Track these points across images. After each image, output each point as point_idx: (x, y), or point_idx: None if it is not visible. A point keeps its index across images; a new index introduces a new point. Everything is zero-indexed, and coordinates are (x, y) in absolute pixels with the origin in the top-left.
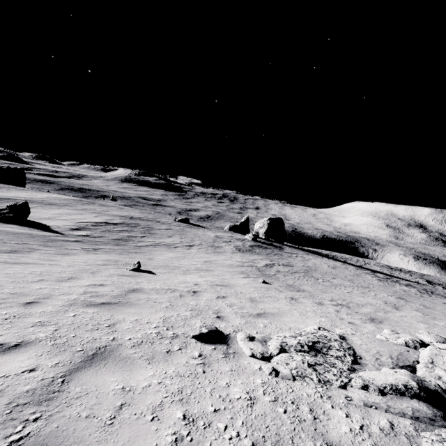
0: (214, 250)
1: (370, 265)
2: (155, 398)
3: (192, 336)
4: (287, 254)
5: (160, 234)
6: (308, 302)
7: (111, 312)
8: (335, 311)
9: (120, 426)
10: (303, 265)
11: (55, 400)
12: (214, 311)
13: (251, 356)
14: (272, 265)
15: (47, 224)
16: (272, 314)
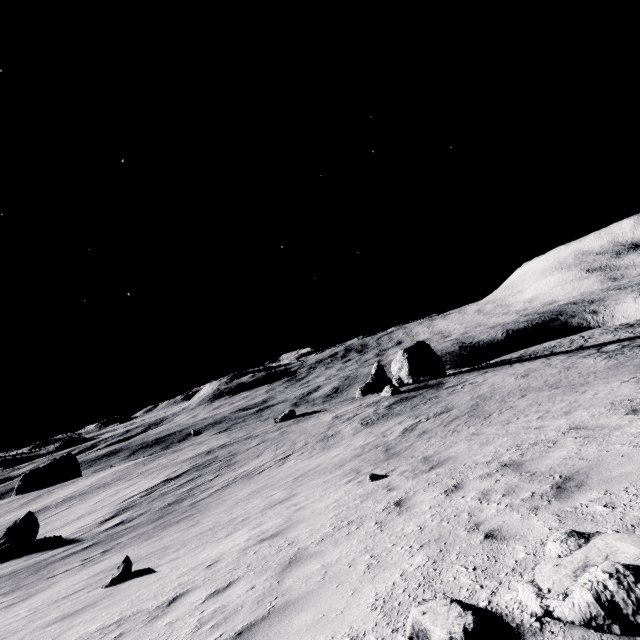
0: (325, 445)
1: (594, 339)
2: None
3: None
4: (447, 391)
5: (244, 459)
6: (427, 499)
7: None
8: (479, 497)
9: None
10: (471, 397)
11: None
12: None
13: None
14: (414, 425)
15: (68, 531)
16: (283, 611)
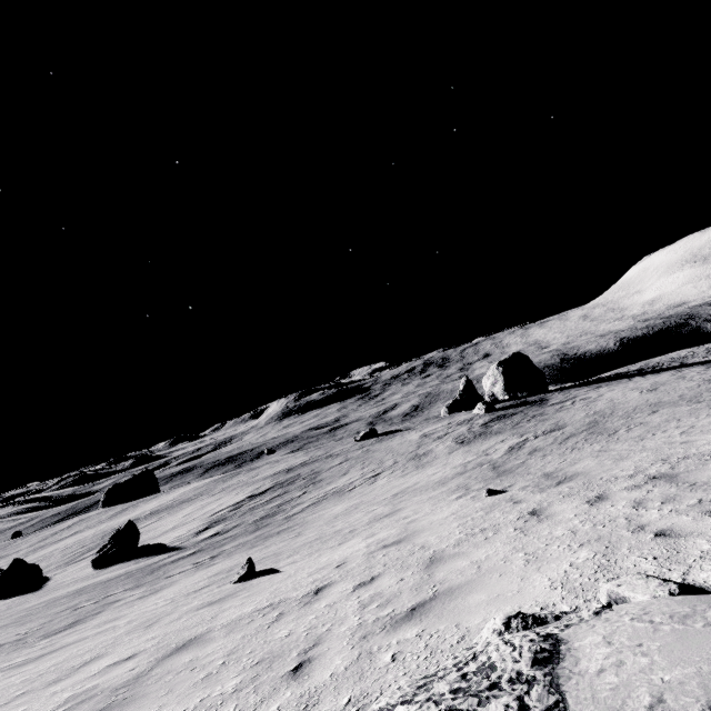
0: (418, 463)
1: None
2: None
3: None
4: (554, 408)
5: (330, 477)
6: (568, 508)
7: None
8: (632, 505)
9: None
10: (586, 414)
11: None
12: (306, 647)
13: None
14: (521, 443)
15: (166, 540)
16: (450, 594)
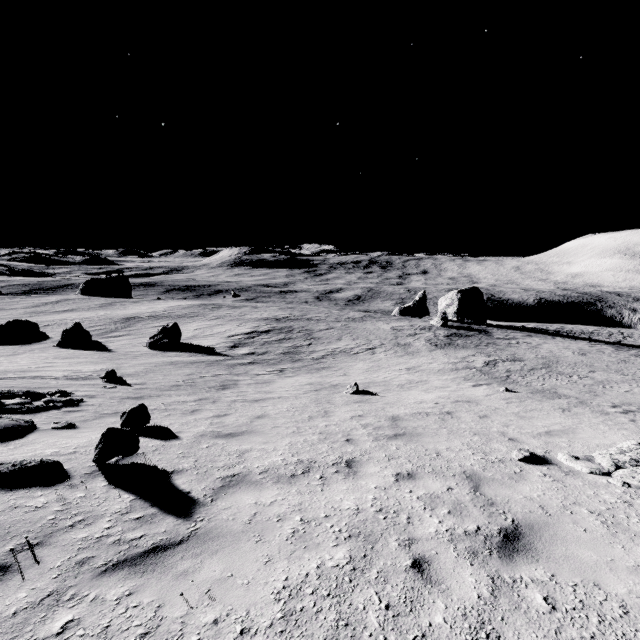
0: (405, 350)
1: (633, 339)
2: (555, 502)
3: (518, 460)
4: (502, 342)
5: (326, 338)
6: (587, 412)
7: (417, 443)
8: (629, 420)
9: (557, 516)
10: (535, 356)
11: (496, 504)
12: (498, 434)
13: (589, 473)
14: (493, 362)
15: (200, 344)
16: (561, 431)
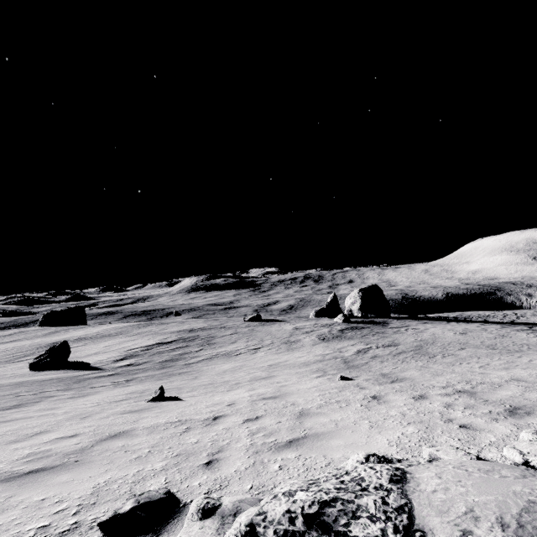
0: (289, 347)
1: (526, 318)
2: None
3: (98, 526)
4: (392, 330)
5: (222, 342)
6: (399, 399)
7: (19, 489)
8: (444, 406)
9: None
10: (415, 339)
11: None
12: (212, 451)
13: None
14: (366, 349)
15: (89, 360)
16: (317, 436)
